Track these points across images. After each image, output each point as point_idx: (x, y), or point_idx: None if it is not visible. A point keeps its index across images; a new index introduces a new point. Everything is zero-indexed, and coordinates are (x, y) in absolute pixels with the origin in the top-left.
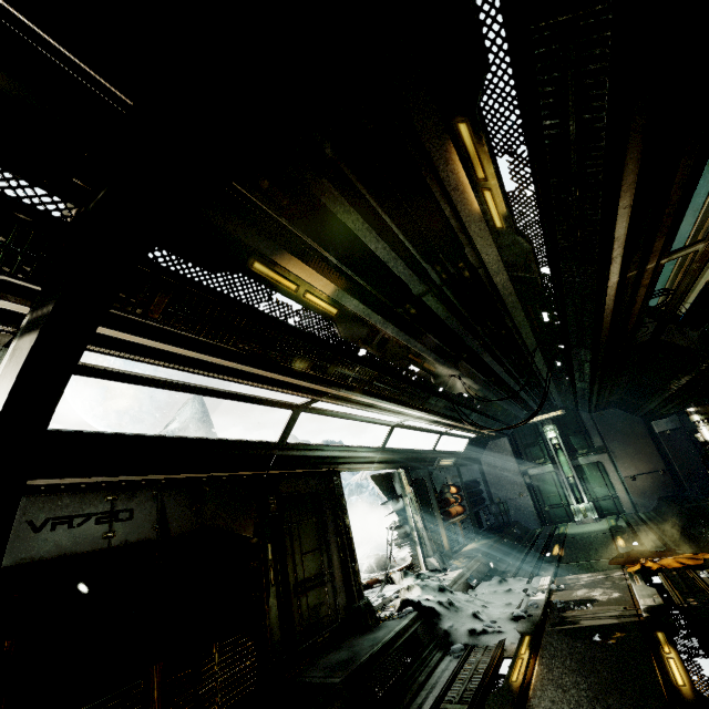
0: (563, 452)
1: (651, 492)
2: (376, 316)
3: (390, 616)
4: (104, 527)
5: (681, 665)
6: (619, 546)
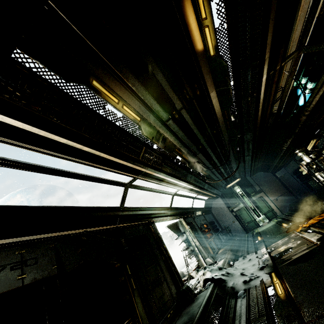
0: (245, 196)
1: (285, 203)
2: (158, 123)
3: (200, 291)
4: (17, 272)
5: None
6: (286, 226)
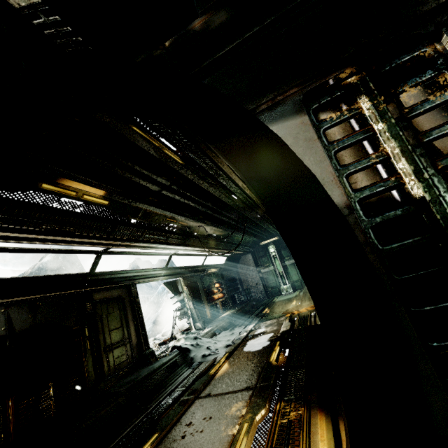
0: (278, 259)
1: None
2: (136, 202)
3: (165, 355)
4: None
5: (277, 353)
6: (292, 305)
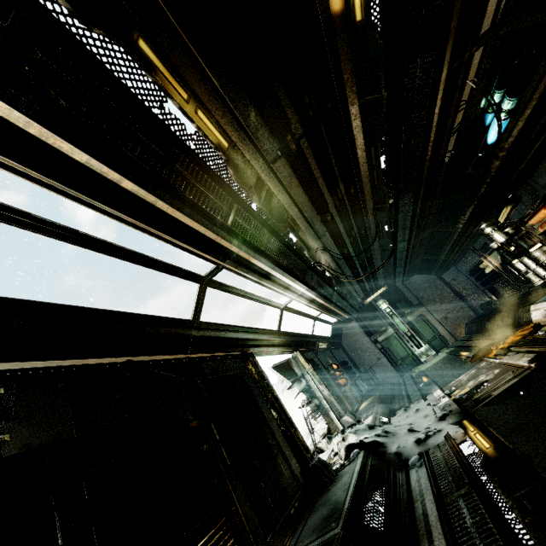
0: (396, 316)
1: (460, 322)
2: (260, 161)
3: (342, 466)
4: None
5: None
6: (467, 354)
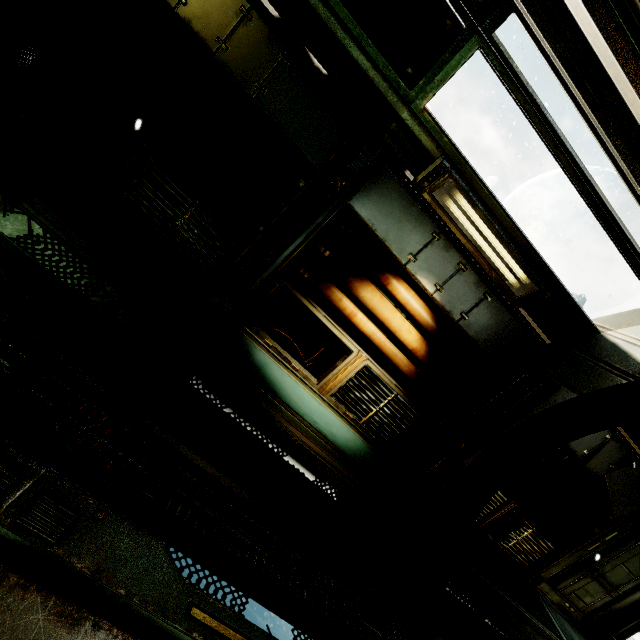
0: None
1: None
2: None
3: None
4: None
5: None
6: None
